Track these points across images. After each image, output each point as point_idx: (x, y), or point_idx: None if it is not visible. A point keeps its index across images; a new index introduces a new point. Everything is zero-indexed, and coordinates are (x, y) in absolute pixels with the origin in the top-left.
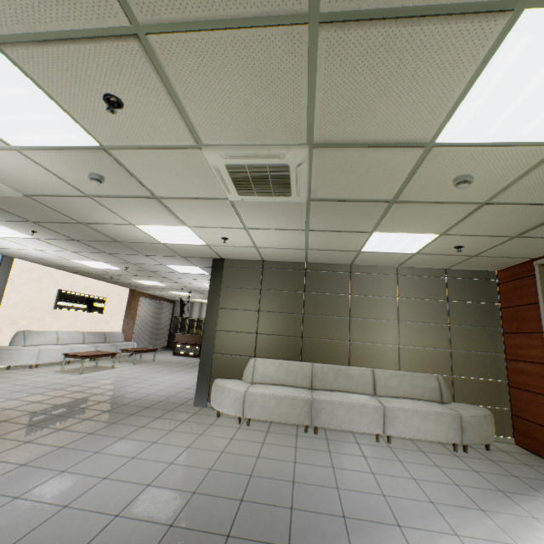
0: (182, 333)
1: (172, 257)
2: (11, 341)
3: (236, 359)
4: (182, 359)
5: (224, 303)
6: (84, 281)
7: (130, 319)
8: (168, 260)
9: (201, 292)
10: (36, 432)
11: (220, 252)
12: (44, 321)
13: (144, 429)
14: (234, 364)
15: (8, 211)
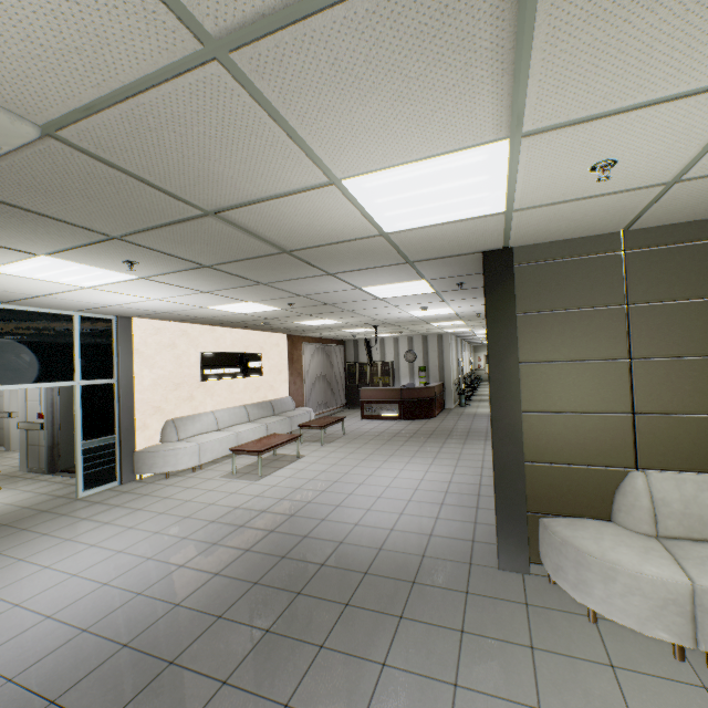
0: (363, 385)
1: (383, 269)
2: (161, 436)
3: (585, 475)
4: (378, 425)
5: (530, 349)
6: (229, 335)
7: (296, 376)
8: (372, 277)
9: (393, 325)
10: None
11: (519, 230)
12: (194, 401)
13: (468, 704)
14: (580, 484)
15: (55, 216)
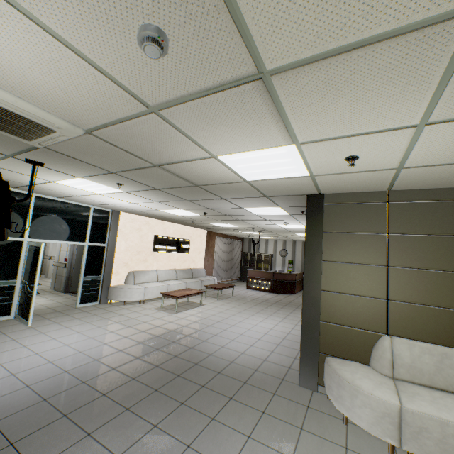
0: (251, 267)
1: (252, 199)
2: (125, 280)
3: (355, 334)
4: (256, 293)
5: (329, 253)
6: (172, 227)
7: (209, 256)
8: (248, 202)
9: (270, 231)
10: (130, 428)
11: (323, 185)
12: (147, 262)
13: (252, 447)
14: (352, 339)
15: (87, 162)
